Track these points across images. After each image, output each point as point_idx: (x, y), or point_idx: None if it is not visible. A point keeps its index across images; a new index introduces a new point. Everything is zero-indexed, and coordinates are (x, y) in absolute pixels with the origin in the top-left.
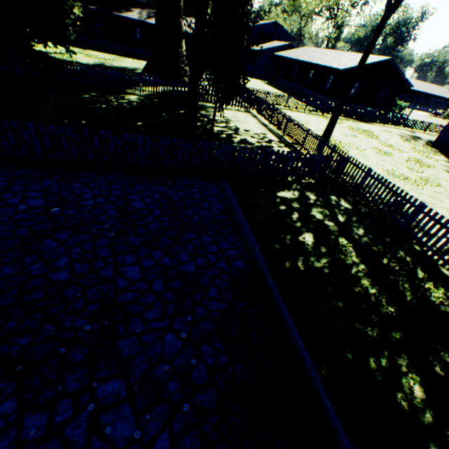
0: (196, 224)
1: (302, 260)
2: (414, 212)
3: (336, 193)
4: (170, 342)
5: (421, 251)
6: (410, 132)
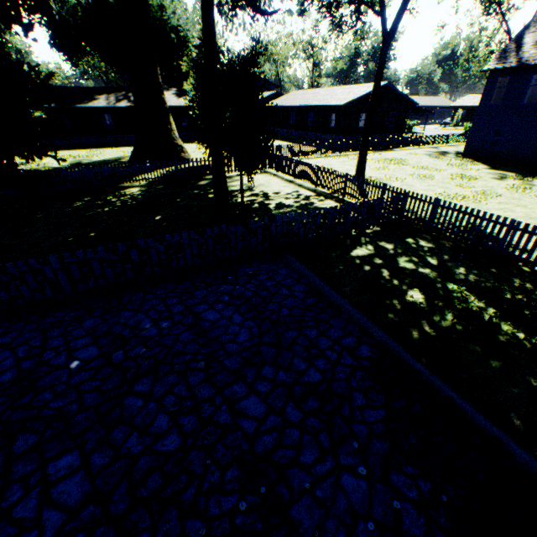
0: (288, 318)
1: (427, 323)
2: (509, 231)
3: (409, 235)
4: (351, 486)
5: (533, 272)
6: (434, 149)
